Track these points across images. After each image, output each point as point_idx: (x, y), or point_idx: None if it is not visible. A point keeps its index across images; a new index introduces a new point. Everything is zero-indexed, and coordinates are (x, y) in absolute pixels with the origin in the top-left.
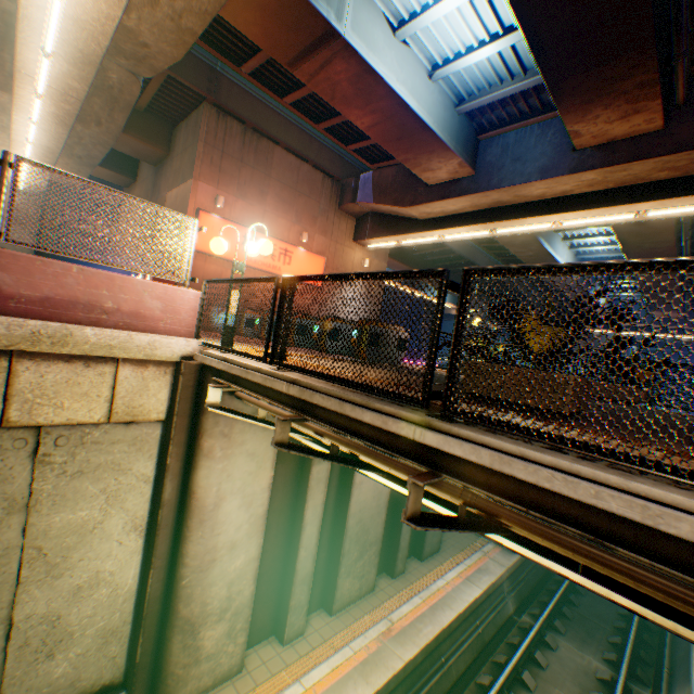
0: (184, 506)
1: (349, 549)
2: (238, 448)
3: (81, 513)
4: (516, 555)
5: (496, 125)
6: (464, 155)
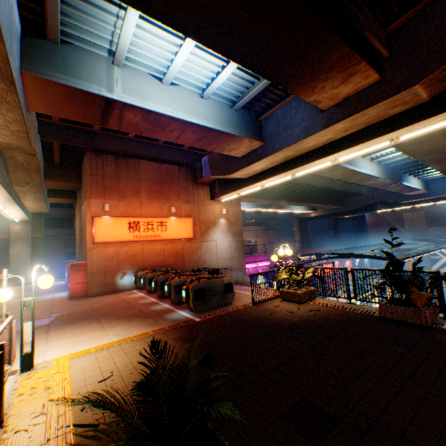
0: None
1: None
2: None
3: None
4: None
5: (267, 108)
6: (250, 134)
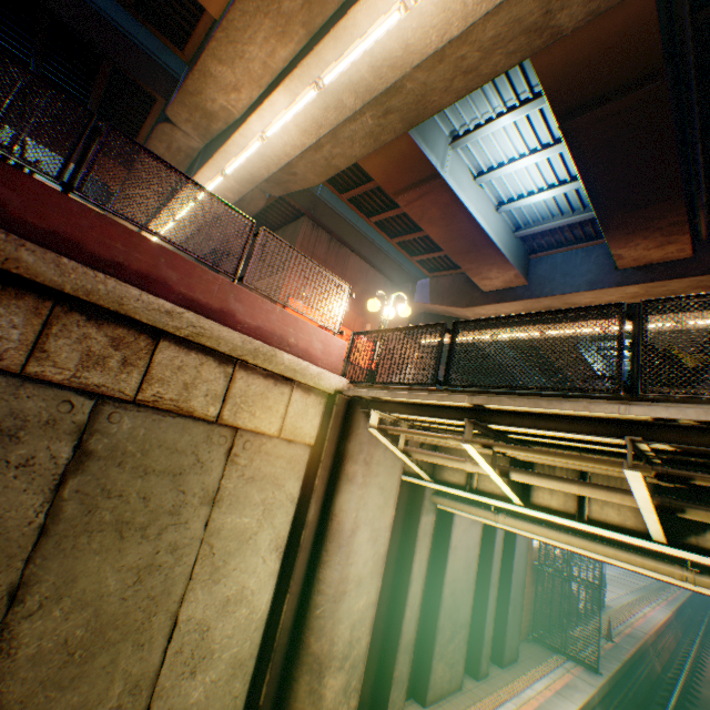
0: (323, 530)
1: (443, 624)
2: (373, 478)
3: (244, 519)
4: (603, 676)
5: (544, 248)
6: (519, 268)
